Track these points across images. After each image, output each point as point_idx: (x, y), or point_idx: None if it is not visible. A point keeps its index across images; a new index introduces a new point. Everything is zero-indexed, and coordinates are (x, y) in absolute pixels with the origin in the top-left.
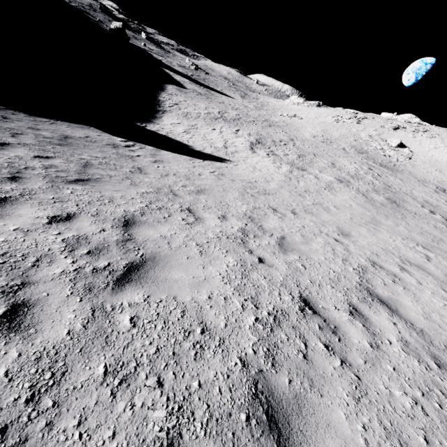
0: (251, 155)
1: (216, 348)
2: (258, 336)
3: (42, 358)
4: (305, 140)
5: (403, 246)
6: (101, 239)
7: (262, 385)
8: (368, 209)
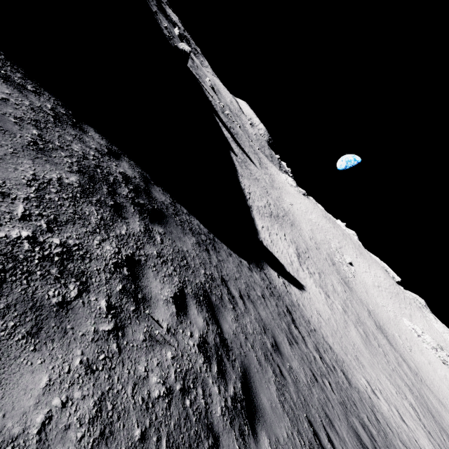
0: (304, 275)
1: None
2: (412, 444)
3: None
4: (312, 249)
5: (389, 385)
6: (378, 410)
7: None
8: (365, 347)
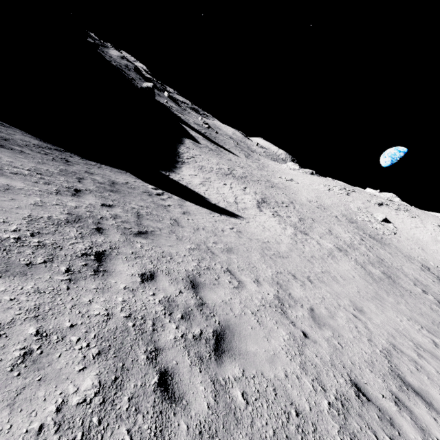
0: (259, 213)
1: (313, 434)
2: (338, 423)
3: (203, 432)
4: (303, 204)
5: (410, 328)
6: (184, 302)
7: None
8: (369, 283)
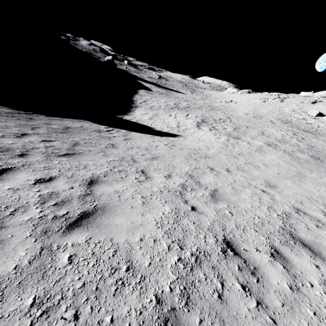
0: (197, 131)
1: (135, 285)
2: (178, 275)
3: None
4: (239, 117)
5: None
6: (68, 194)
7: (172, 324)
8: (294, 165)
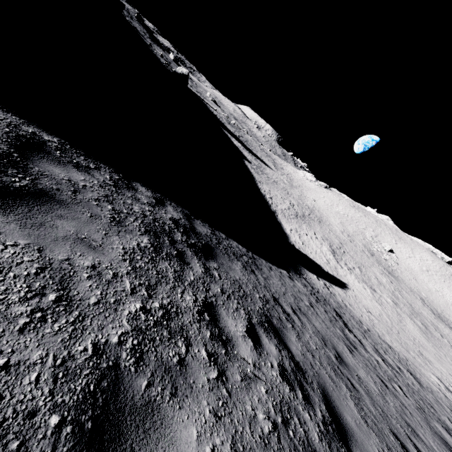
0: (344, 272)
1: None
2: None
3: None
4: (346, 243)
5: None
6: None
7: None
8: (427, 340)
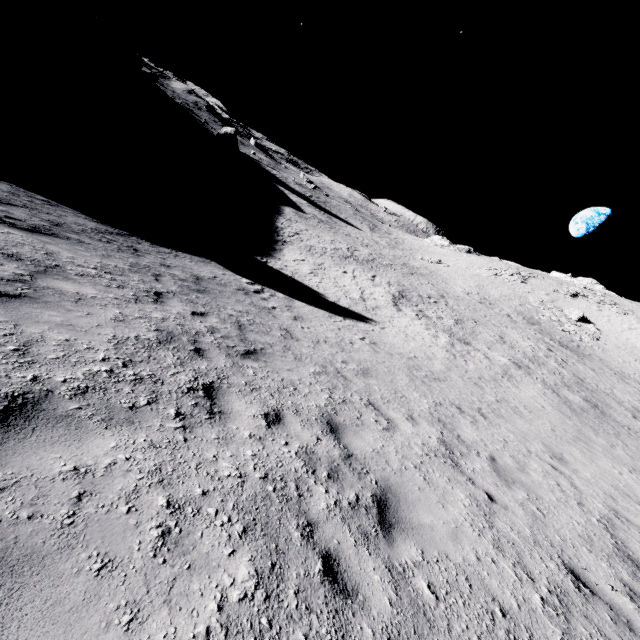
0: (397, 314)
1: None
2: (559, 627)
3: (392, 639)
4: (459, 298)
5: (635, 484)
6: (326, 454)
7: None
8: (567, 416)
